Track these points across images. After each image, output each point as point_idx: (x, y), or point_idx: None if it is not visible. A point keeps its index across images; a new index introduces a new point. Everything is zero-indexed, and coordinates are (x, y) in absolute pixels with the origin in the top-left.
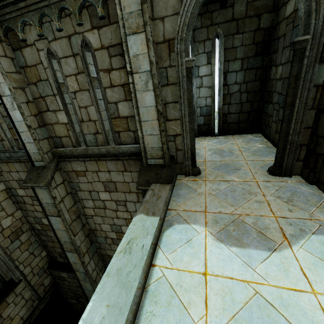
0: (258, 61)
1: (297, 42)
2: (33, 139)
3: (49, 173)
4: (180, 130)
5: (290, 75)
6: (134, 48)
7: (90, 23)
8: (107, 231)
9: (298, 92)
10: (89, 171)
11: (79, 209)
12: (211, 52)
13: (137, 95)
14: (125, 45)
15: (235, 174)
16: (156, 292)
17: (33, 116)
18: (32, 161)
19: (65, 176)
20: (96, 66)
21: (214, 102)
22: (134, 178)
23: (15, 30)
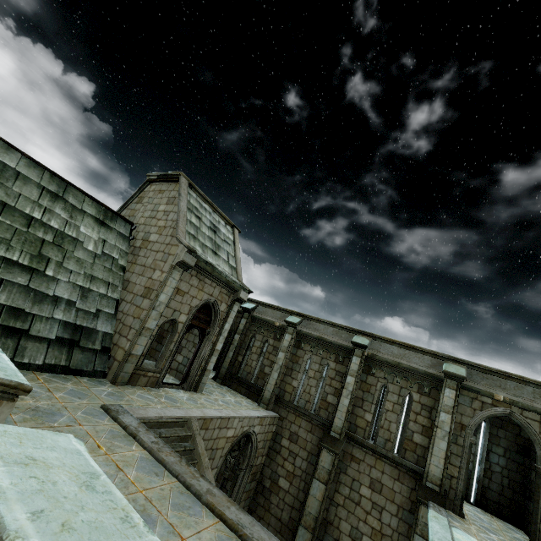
0: (519, 458)
1: (536, 466)
2: (345, 419)
3: (342, 446)
4: (457, 474)
5: (535, 482)
6: (443, 418)
7: (418, 390)
8: (343, 531)
9: (540, 495)
10: (365, 462)
11: (330, 490)
12: (477, 428)
13: (436, 439)
14: (438, 414)
15: (495, 535)
16: (458, 539)
17: (352, 406)
18: (330, 430)
19: (340, 453)
20: (411, 407)
21: (474, 468)
22: (402, 491)
23: (372, 368)
